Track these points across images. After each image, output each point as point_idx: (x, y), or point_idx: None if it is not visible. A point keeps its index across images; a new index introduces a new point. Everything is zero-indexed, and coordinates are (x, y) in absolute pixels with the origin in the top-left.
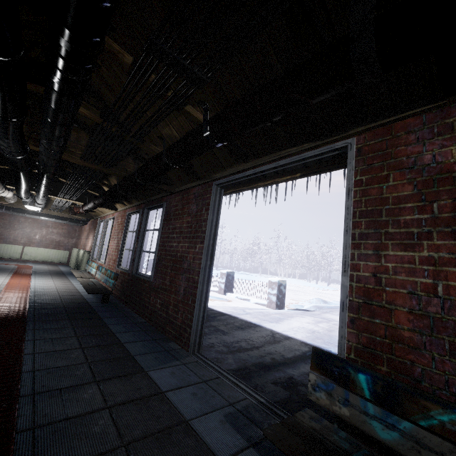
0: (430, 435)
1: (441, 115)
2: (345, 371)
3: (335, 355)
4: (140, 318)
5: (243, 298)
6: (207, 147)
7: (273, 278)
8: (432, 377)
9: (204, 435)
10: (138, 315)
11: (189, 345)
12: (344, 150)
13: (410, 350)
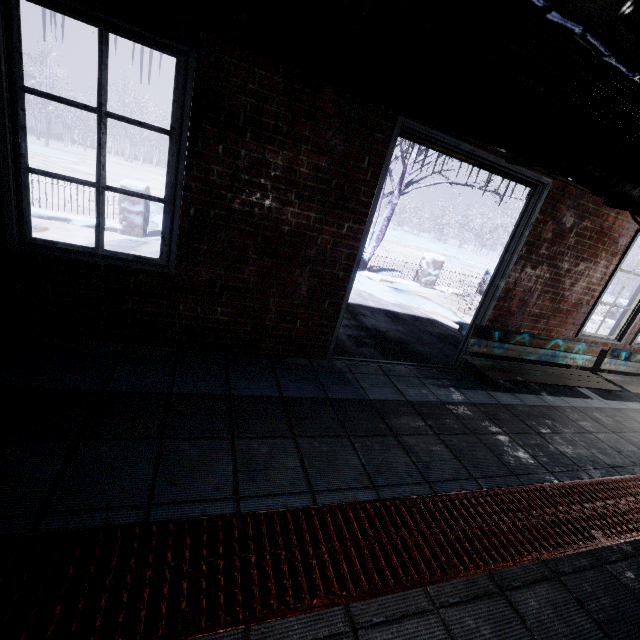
0: (512, 345)
1: (581, 196)
2: (490, 333)
3: (487, 326)
4: (142, 348)
5: (48, 217)
6: (566, 175)
7: (134, 184)
8: (512, 324)
9: (454, 400)
10: (119, 343)
11: (329, 353)
12: (540, 184)
13: (511, 315)
